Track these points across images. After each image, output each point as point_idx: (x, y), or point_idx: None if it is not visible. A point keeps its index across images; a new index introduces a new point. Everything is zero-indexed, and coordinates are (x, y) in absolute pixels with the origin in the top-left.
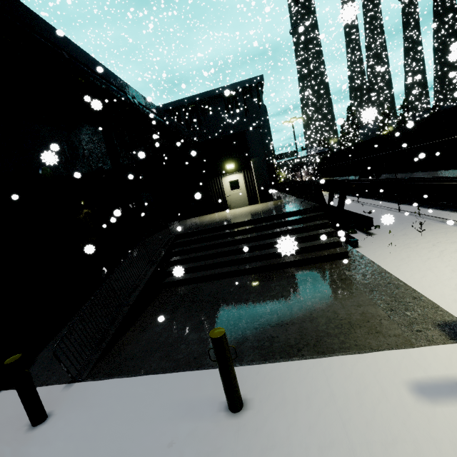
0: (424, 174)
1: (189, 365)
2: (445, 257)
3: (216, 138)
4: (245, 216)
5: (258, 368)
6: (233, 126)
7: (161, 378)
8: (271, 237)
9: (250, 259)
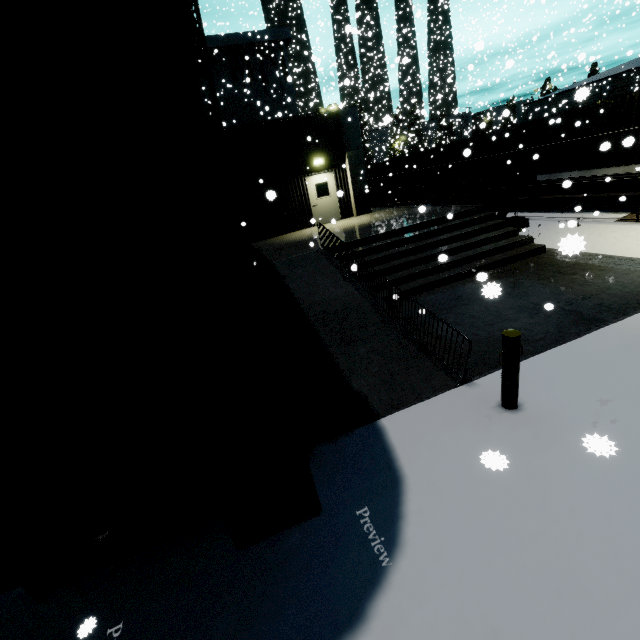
0: (544, 177)
1: (564, 337)
2: (624, 240)
3: (299, 116)
4: (392, 223)
5: (638, 317)
6: (246, 106)
7: (564, 347)
8: (454, 241)
9: (451, 265)
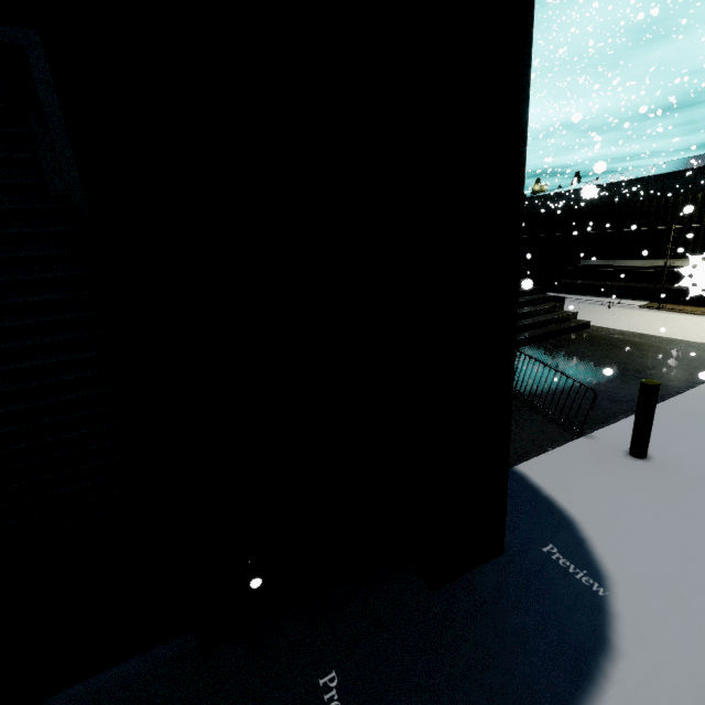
0: None
1: None
2: (656, 324)
3: None
4: None
5: None
6: None
7: (658, 407)
8: None
9: None
